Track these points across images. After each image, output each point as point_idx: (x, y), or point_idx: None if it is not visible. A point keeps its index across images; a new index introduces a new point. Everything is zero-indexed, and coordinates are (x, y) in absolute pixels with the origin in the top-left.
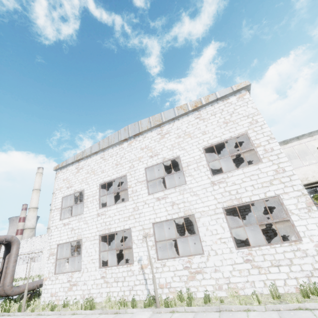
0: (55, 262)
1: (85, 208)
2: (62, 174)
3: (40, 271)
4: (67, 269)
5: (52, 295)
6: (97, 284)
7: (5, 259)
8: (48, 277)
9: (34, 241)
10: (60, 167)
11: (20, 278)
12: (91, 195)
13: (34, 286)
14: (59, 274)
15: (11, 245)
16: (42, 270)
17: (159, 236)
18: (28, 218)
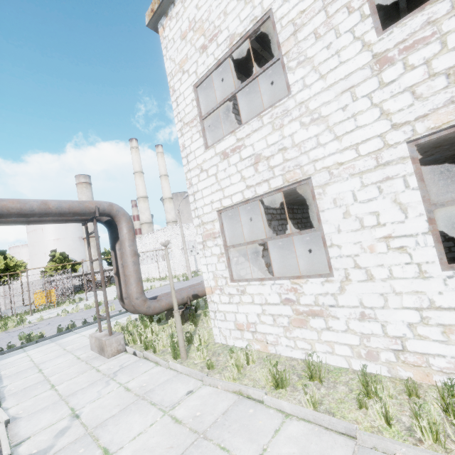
0: (225, 253)
1: (296, 72)
2: (174, 21)
3: (175, 270)
4: (245, 270)
5: (242, 329)
6: (445, 327)
7: (116, 251)
8: (215, 286)
9: (156, 236)
10: (162, 2)
11: (154, 279)
12: (311, 8)
13: (184, 299)
14: (246, 282)
15: (116, 224)
16: (178, 270)
17: (445, 198)
18: (140, 211)
